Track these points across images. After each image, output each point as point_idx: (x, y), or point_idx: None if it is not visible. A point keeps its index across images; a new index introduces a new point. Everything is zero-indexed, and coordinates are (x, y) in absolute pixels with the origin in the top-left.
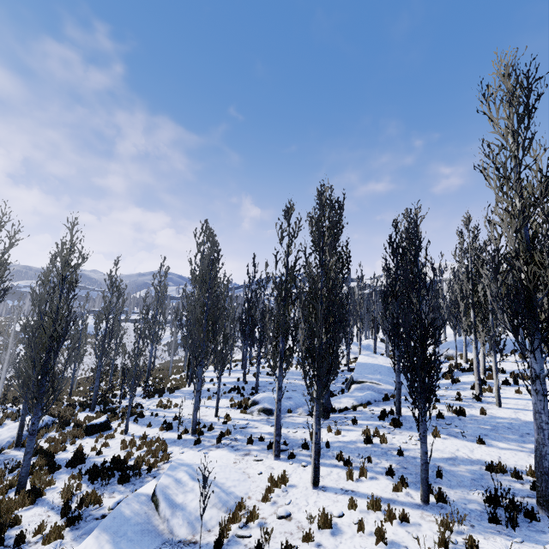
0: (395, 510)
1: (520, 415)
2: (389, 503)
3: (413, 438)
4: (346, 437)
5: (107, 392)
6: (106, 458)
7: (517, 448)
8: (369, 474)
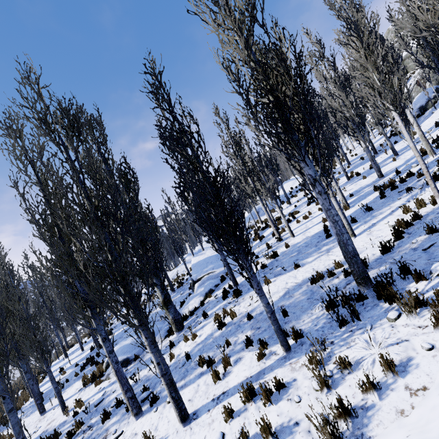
0: (269, 382)
1: (307, 234)
2: (260, 383)
3: (253, 297)
4: (203, 335)
5: None
6: None
7: (319, 255)
8: (233, 359)
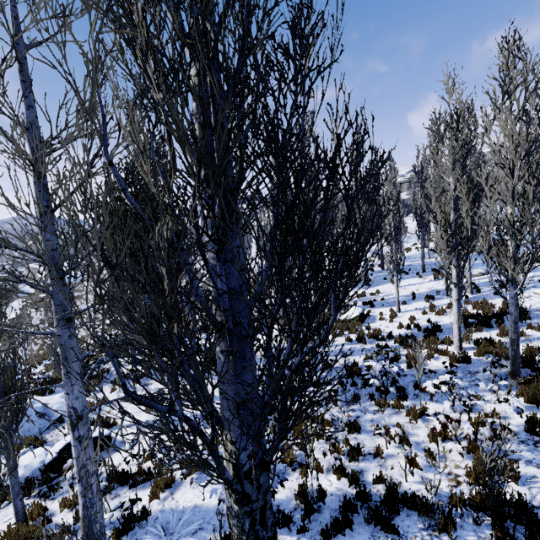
0: None
1: None
2: None
3: None
4: None
5: None
6: (445, 321)
7: None
8: None
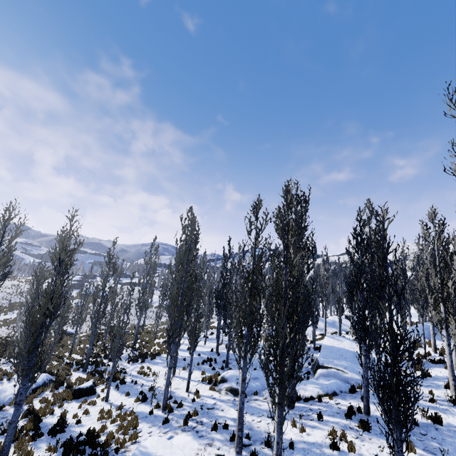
0: None
1: None
2: None
3: (384, 449)
4: (311, 437)
5: (99, 354)
6: (84, 428)
7: None
8: None
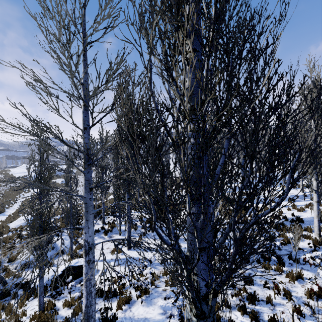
0: None
1: None
2: None
3: None
4: None
5: None
6: (305, 216)
7: None
8: None
